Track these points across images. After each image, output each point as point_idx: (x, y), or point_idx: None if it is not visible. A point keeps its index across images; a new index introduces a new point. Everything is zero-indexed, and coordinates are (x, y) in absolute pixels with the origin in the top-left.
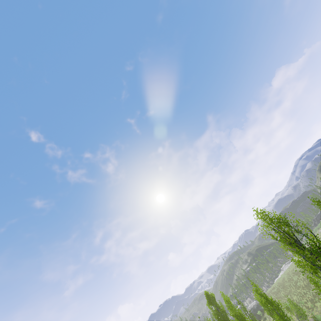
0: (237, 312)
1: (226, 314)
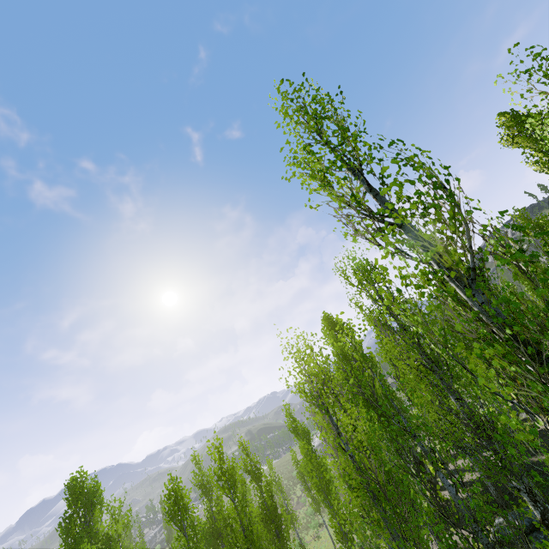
0: None
1: None
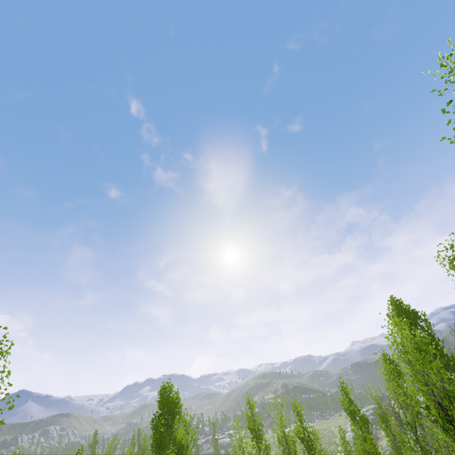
0: None
1: None
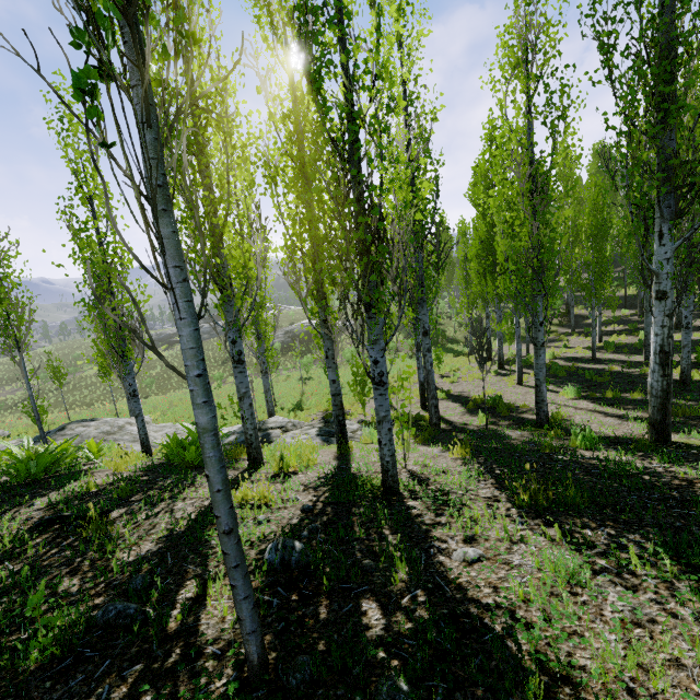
0: None
1: None
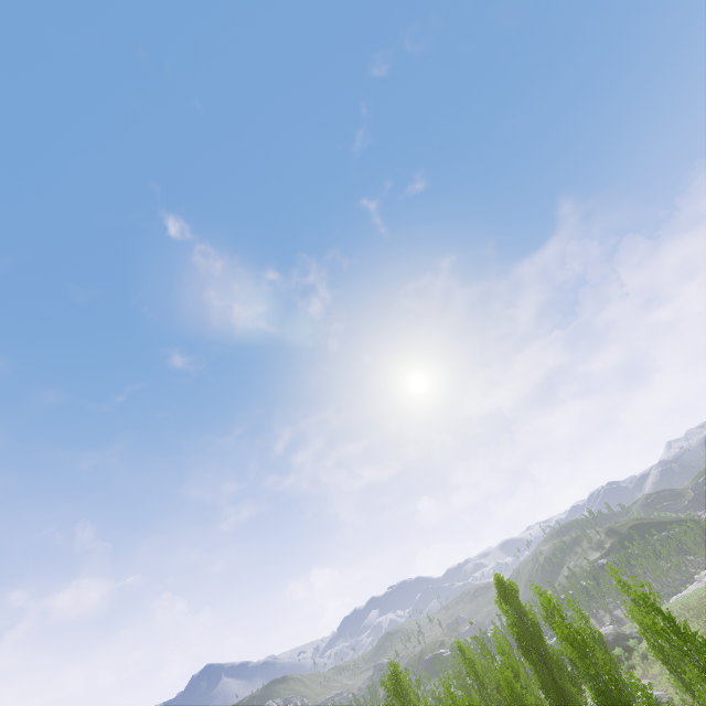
0: (575, 632)
1: (540, 632)
